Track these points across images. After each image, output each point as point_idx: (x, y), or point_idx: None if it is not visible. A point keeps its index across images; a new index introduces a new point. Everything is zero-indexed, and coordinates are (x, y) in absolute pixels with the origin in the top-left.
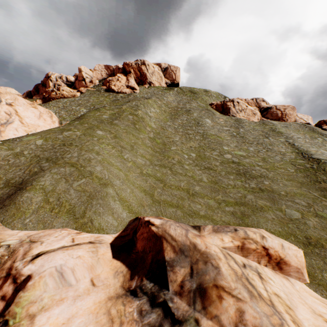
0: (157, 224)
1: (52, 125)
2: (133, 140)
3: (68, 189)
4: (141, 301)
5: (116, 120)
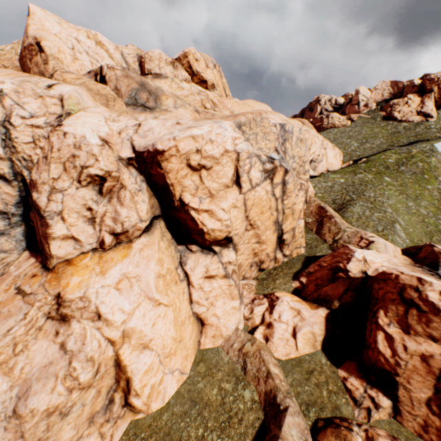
0: (439, 248)
1: (339, 164)
2: (418, 190)
3: (371, 215)
4: (422, 269)
5: (401, 167)
